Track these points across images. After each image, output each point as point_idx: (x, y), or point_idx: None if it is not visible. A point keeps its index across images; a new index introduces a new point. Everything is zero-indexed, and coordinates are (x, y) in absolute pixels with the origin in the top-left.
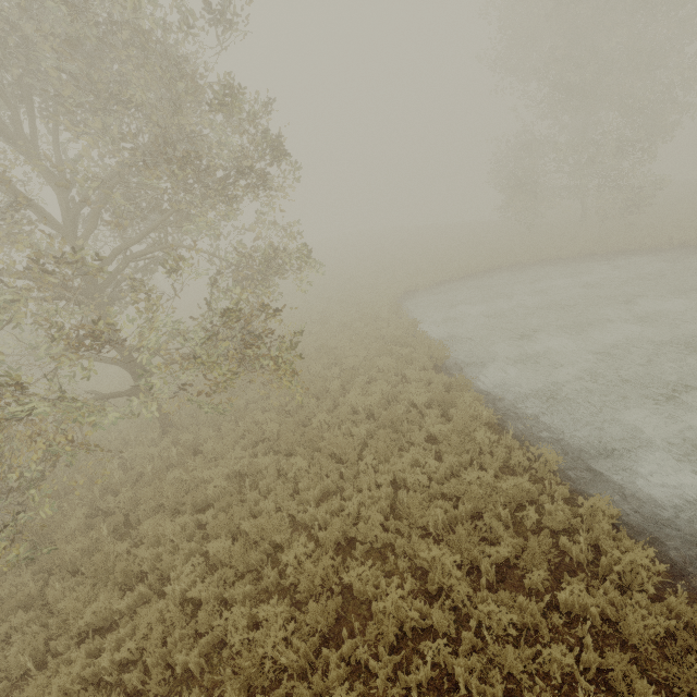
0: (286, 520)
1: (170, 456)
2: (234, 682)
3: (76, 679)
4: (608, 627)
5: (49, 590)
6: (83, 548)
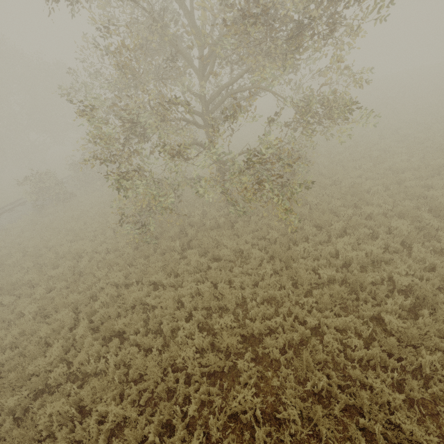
0: (240, 297)
1: (220, 221)
2: (167, 353)
3: (140, 298)
4: None
5: (151, 257)
6: (169, 246)
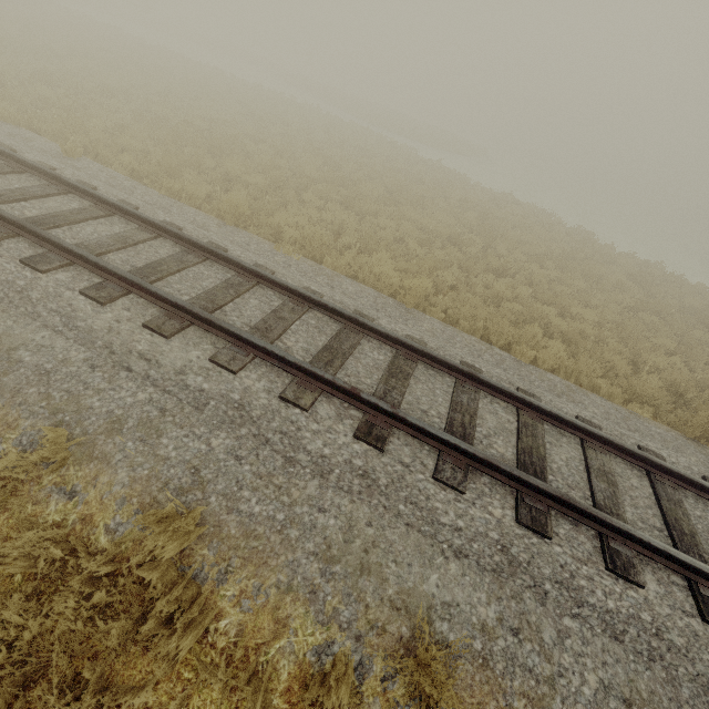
0: None
1: None
2: None
3: None
4: None
5: None
6: None
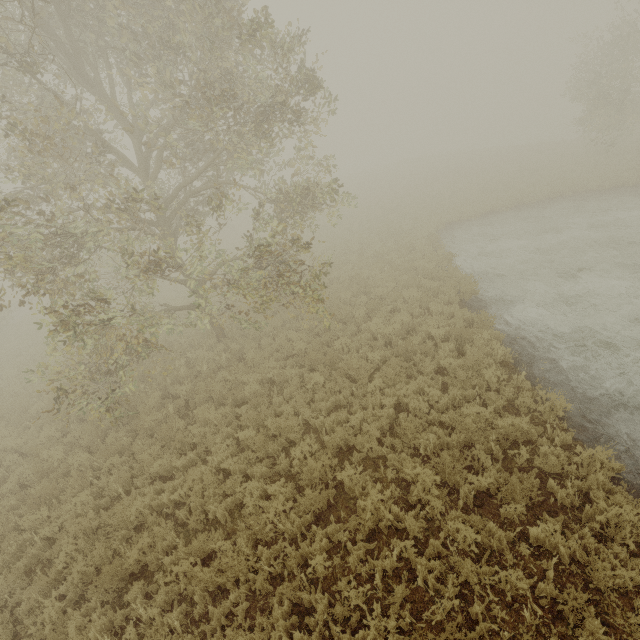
0: (301, 422)
1: (221, 360)
2: (244, 533)
3: (147, 506)
4: (577, 568)
5: (134, 445)
6: (157, 420)
